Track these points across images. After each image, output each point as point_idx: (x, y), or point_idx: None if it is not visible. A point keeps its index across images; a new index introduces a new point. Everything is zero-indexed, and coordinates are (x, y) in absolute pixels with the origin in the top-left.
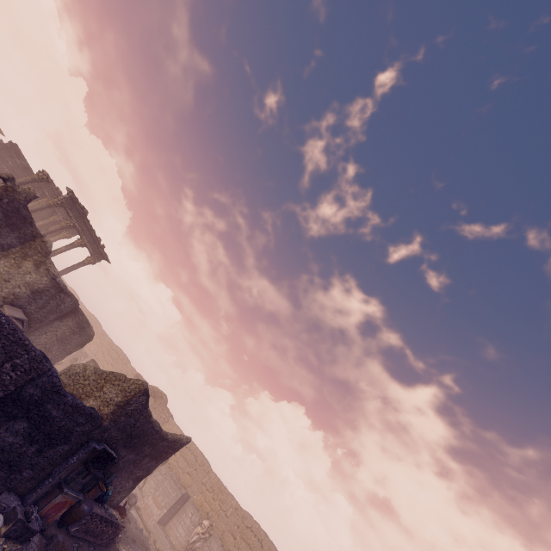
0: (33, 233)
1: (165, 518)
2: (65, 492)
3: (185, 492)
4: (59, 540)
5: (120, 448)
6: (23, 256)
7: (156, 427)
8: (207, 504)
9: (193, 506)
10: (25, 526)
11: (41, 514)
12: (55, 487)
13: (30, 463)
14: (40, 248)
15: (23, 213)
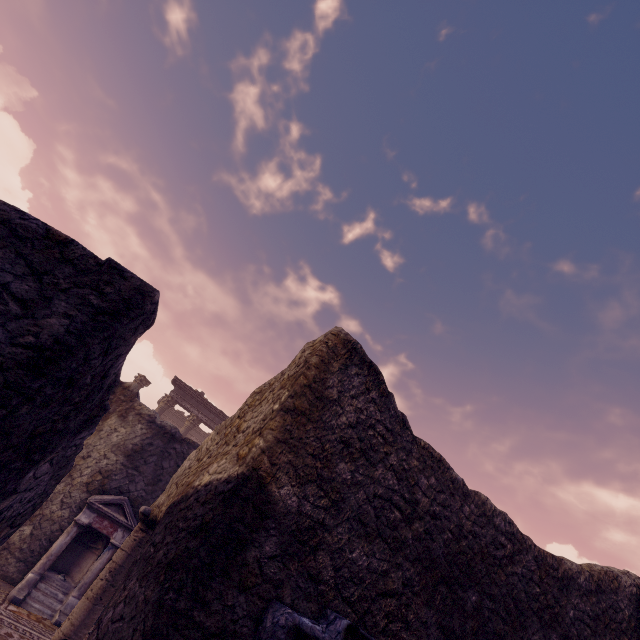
0: None
1: None
2: None
3: None
4: None
5: None
6: (104, 417)
7: (494, 518)
8: None
9: None
10: None
11: None
12: None
13: None
14: (122, 397)
15: None
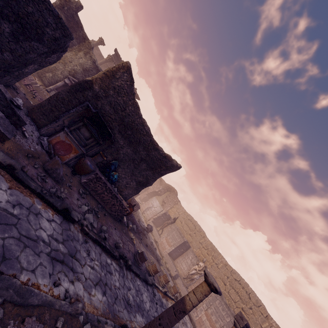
0: (83, 36)
1: (173, 254)
2: (65, 130)
3: (186, 241)
4: (56, 158)
5: (117, 132)
6: (79, 50)
7: (145, 127)
8: (203, 256)
9: (192, 253)
10: (8, 104)
11: (51, 144)
12: (61, 129)
13: (10, 48)
14: (87, 46)
15: (76, 20)
